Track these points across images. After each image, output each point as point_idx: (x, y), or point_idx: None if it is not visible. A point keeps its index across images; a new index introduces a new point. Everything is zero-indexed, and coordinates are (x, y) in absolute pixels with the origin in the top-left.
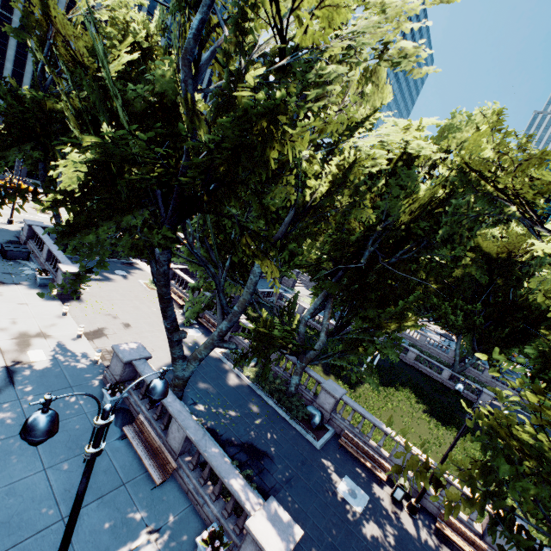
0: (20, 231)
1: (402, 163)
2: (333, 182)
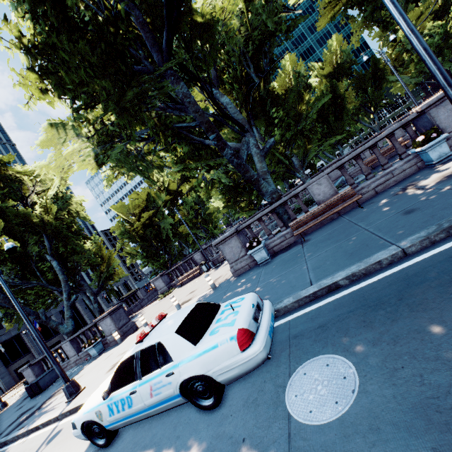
0: (21, 396)
1: None
2: None
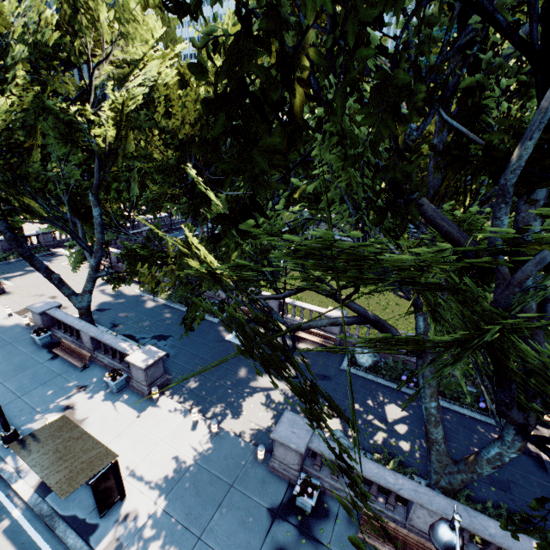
0: None
1: (180, 86)
2: (117, 126)
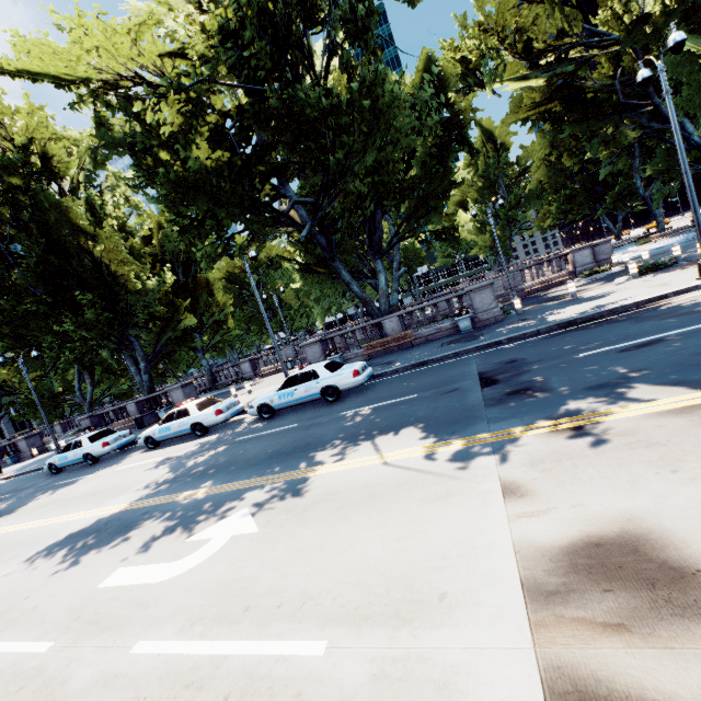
0: None
1: None
2: None
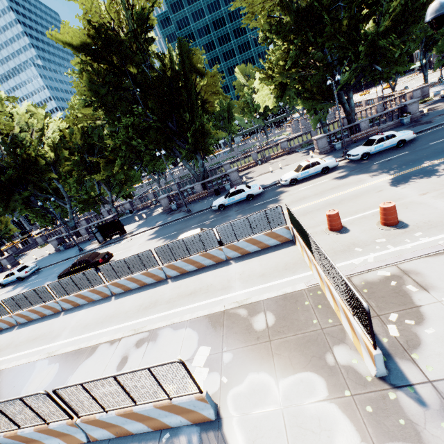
0: None
1: (67, 129)
2: (53, 151)
